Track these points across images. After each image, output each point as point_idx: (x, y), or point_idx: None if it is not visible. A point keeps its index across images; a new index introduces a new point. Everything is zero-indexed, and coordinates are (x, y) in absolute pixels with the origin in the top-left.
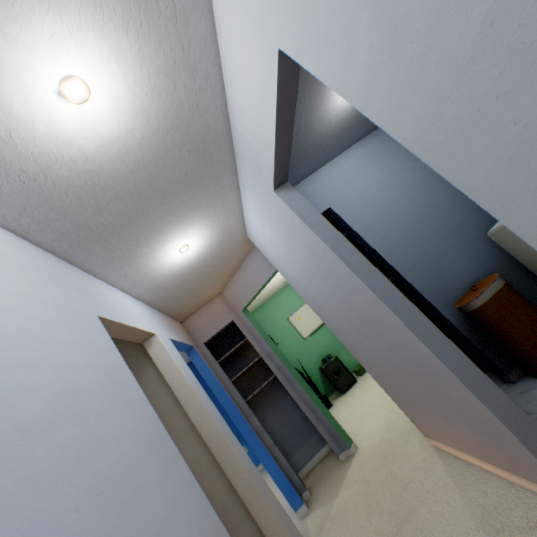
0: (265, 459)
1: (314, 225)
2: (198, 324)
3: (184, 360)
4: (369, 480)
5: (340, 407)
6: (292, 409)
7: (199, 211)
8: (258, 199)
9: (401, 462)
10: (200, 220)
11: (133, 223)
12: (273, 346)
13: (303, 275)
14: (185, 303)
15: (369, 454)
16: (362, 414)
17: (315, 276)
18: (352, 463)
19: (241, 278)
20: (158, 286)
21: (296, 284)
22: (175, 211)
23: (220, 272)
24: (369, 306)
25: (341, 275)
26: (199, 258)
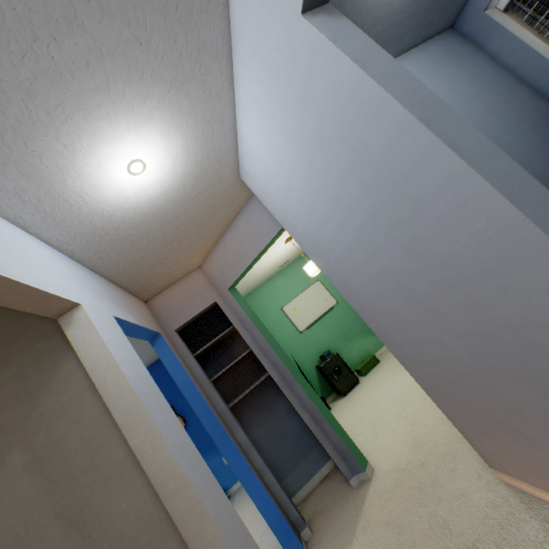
0: (253, 488)
1: (383, 77)
2: (169, 305)
3: (134, 350)
4: (401, 525)
5: (341, 412)
6: (287, 417)
7: (158, 88)
8: (264, 69)
9: (452, 503)
10: (161, 110)
11: (2, 53)
12: (269, 337)
13: (328, 220)
14: (148, 272)
15: (394, 482)
16: (374, 424)
17: (354, 214)
18: (369, 493)
19: (228, 246)
20: (96, 233)
21: (311, 242)
22: (107, 64)
23: (199, 231)
24: (481, 249)
25: (427, 188)
26: (165, 195)
